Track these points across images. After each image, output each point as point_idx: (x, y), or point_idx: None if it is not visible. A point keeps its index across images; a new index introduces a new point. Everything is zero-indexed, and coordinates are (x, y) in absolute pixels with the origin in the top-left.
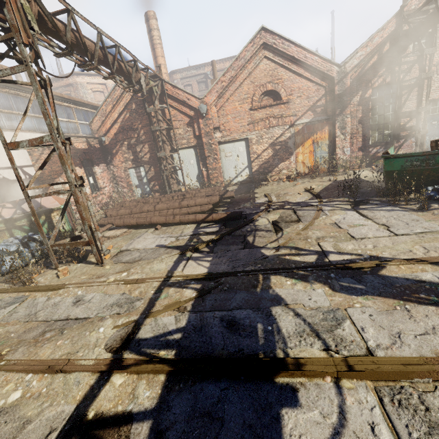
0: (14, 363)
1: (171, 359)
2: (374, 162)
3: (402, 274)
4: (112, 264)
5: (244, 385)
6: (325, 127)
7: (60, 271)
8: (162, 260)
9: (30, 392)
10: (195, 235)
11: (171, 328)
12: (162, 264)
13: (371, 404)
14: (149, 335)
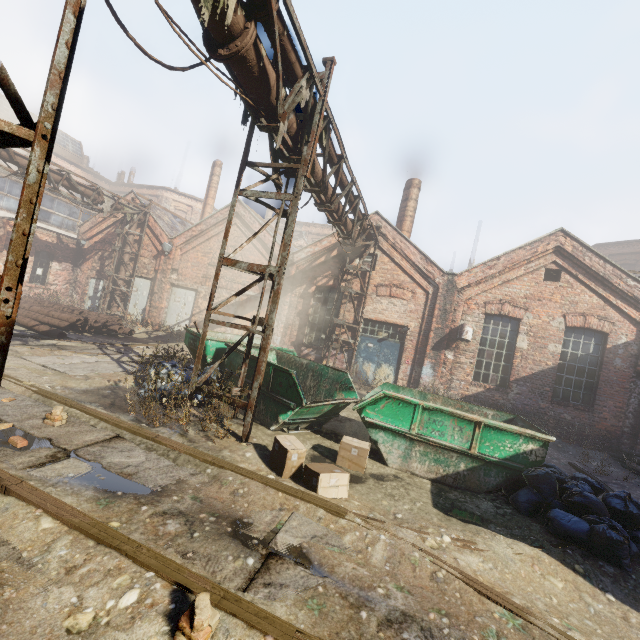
0: None
1: None
2: None
3: None
4: None
5: None
6: (265, 307)
7: None
8: None
9: None
10: None
11: None
12: None
13: None
14: None
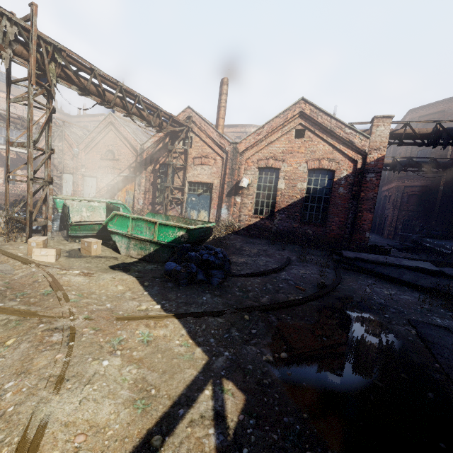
0: None
1: None
2: None
3: None
4: None
5: None
6: (133, 182)
7: None
8: None
9: None
10: None
11: None
12: None
13: None
14: None
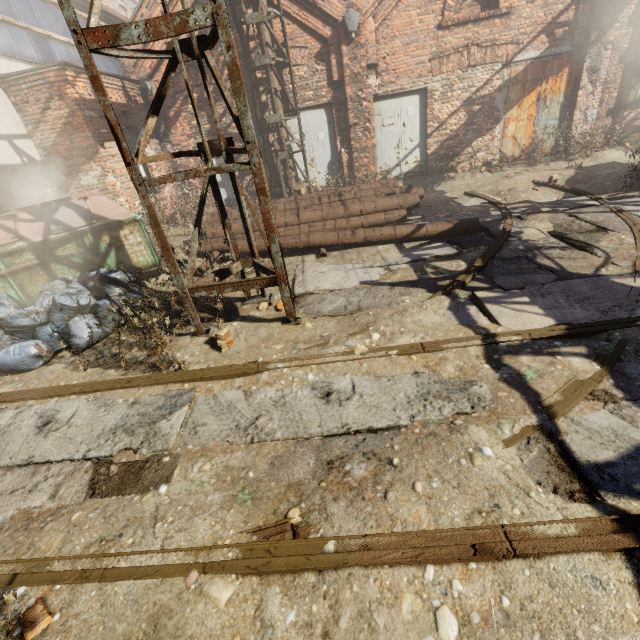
0: (363, 546)
1: None
2: (626, 136)
3: None
4: (309, 320)
5: None
6: (564, 69)
7: (222, 339)
8: (420, 307)
9: (469, 608)
10: (417, 262)
11: (639, 437)
12: (430, 314)
13: None
14: (609, 455)
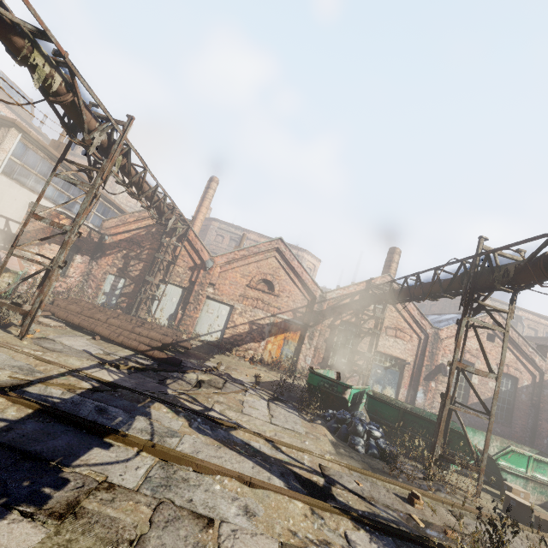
0: None
1: (45, 404)
2: None
3: (243, 438)
4: (31, 342)
5: (83, 433)
6: (298, 331)
7: None
8: (81, 359)
9: None
10: (125, 359)
11: (55, 395)
12: (79, 362)
13: (148, 463)
14: (35, 392)
